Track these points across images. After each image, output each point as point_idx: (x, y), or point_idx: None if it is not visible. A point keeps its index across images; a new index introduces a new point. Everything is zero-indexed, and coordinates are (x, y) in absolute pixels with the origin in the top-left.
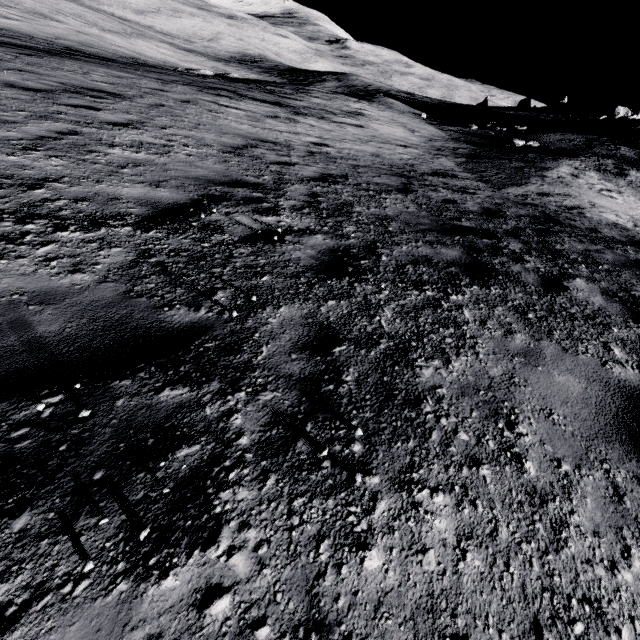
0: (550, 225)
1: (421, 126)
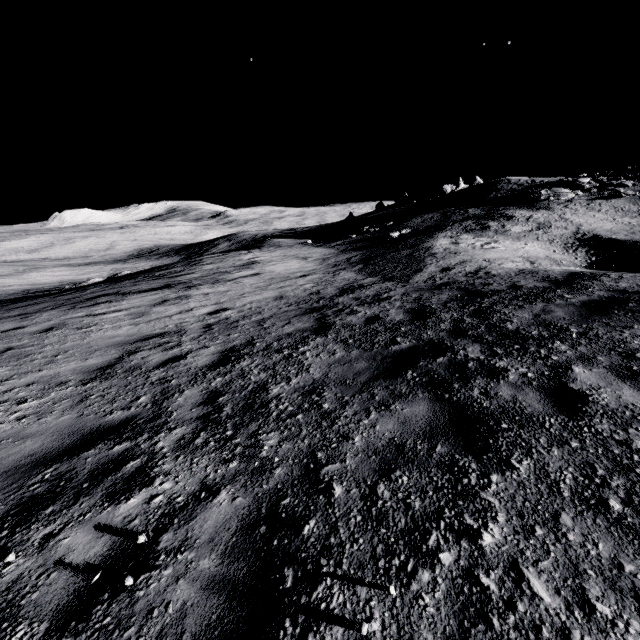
0: (478, 301)
1: (311, 251)
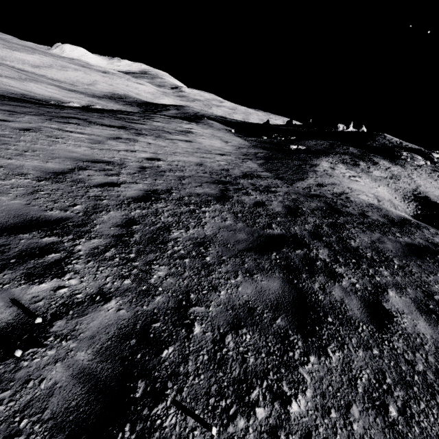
0: (336, 216)
1: (232, 138)
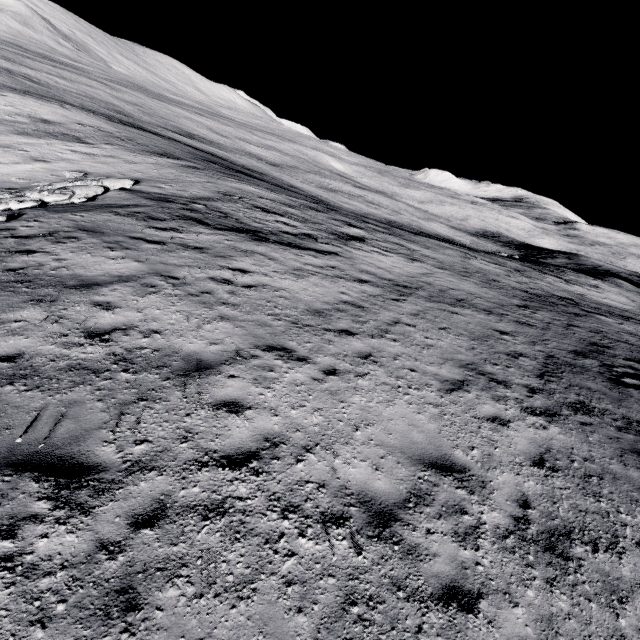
0: None
1: None
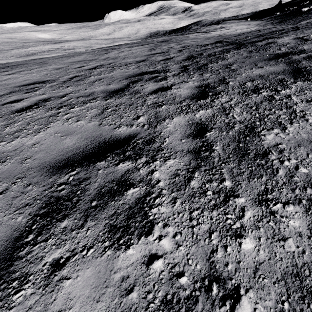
0: None
1: (251, 22)
